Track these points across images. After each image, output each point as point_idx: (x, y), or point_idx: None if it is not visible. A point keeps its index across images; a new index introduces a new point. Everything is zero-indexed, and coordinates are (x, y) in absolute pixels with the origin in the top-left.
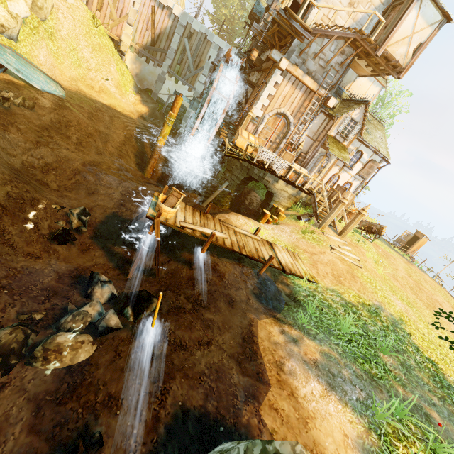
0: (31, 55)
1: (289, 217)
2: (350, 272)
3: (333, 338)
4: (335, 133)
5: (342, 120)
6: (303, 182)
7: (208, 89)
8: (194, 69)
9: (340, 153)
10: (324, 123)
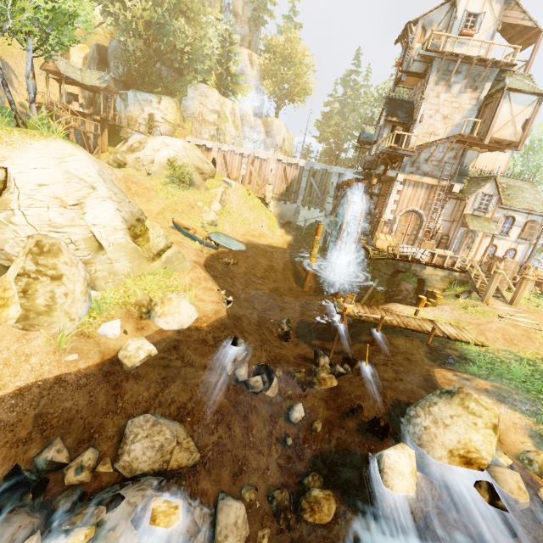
0: (223, 230)
1: (447, 297)
2: (526, 335)
3: (505, 379)
4: (471, 210)
5: (474, 198)
6: (452, 263)
7: (341, 212)
8: (322, 195)
9: (483, 227)
10: (456, 205)
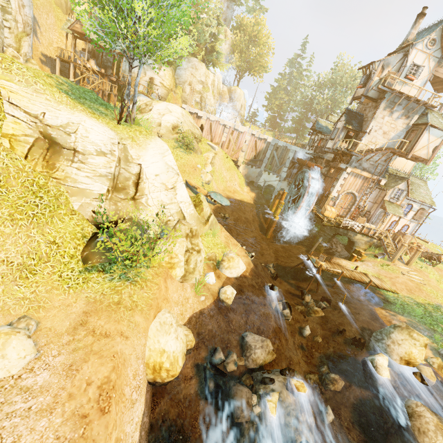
0: (212, 187)
1: (368, 256)
2: (418, 287)
3: (412, 316)
4: (388, 198)
5: (392, 190)
6: (373, 233)
7: (302, 186)
8: (280, 165)
9: (395, 211)
10: (379, 192)
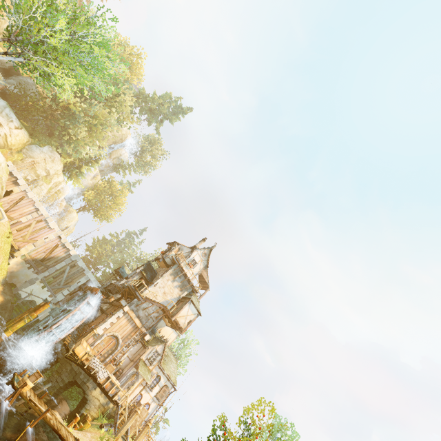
0: None
1: (94, 426)
2: None
3: None
4: (145, 358)
5: (151, 350)
6: (115, 393)
7: (72, 306)
8: (64, 284)
9: (145, 374)
10: (141, 349)
